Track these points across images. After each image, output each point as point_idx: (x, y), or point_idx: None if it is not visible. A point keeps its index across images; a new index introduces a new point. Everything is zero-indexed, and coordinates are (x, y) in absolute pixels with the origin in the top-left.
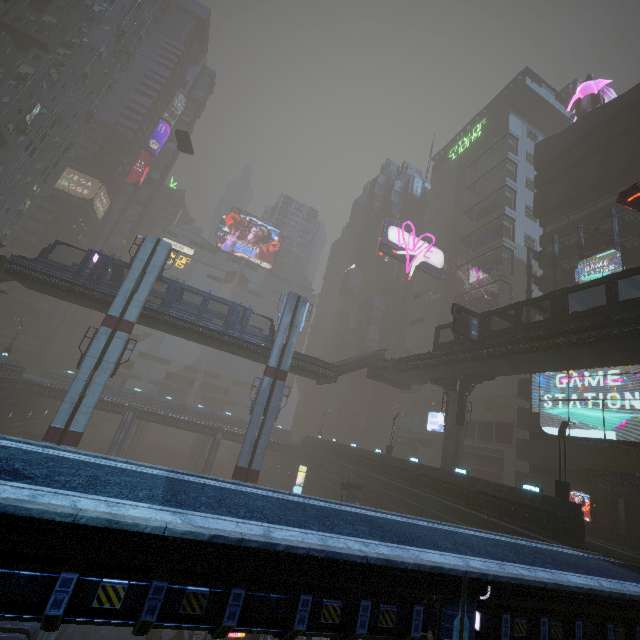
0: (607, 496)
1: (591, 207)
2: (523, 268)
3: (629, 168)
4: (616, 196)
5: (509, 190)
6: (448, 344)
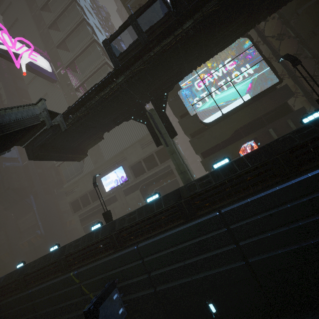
0: (262, 133)
1: None
2: None
3: None
4: None
5: (78, 6)
6: (133, 46)
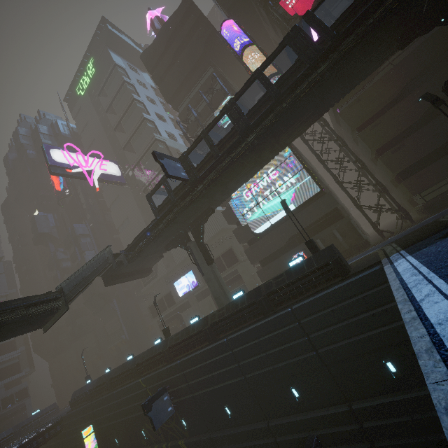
0: None
1: (198, 85)
2: (177, 153)
3: (206, 52)
4: (208, 73)
5: (139, 103)
6: (166, 202)
